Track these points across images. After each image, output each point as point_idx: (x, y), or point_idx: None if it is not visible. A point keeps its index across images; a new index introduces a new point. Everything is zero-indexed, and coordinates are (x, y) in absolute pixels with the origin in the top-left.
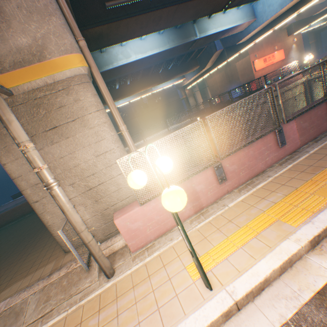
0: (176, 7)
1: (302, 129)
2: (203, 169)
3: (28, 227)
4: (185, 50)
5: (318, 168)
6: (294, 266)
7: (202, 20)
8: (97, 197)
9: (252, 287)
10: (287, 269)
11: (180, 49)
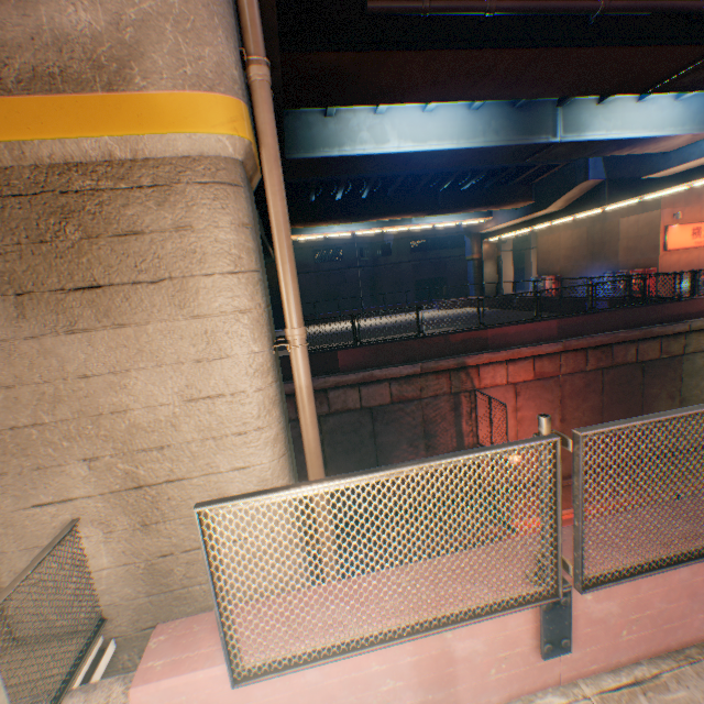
0: (536, 53)
1: None
2: (502, 606)
3: None
4: (515, 160)
5: None
6: None
7: (581, 103)
8: (150, 514)
9: None
10: None
11: (506, 154)
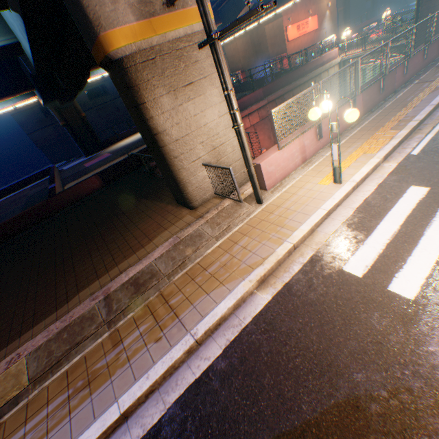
0: None
1: (364, 102)
2: (313, 126)
3: (79, 223)
4: None
5: (378, 127)
6: (376, 169)
7: None
8: (218, 158)
9: (362, 177)
10: (374, 170)
11: None
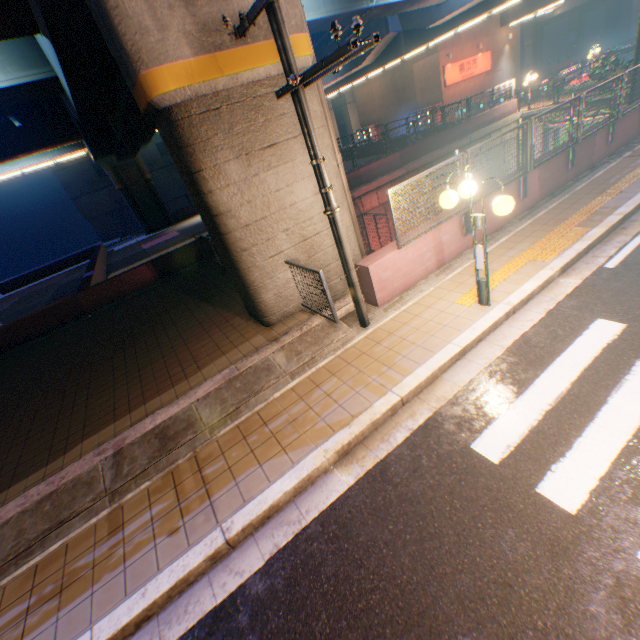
0: None
1: (542, 181)
2: (455, 215)
3: (112, 332)
4: (345, 25)
5: (559, 221)
6: (548, 287)
7: None
8: (311, 253)
9: (523, 298)
10: (543, 288)
11: (340, 21)
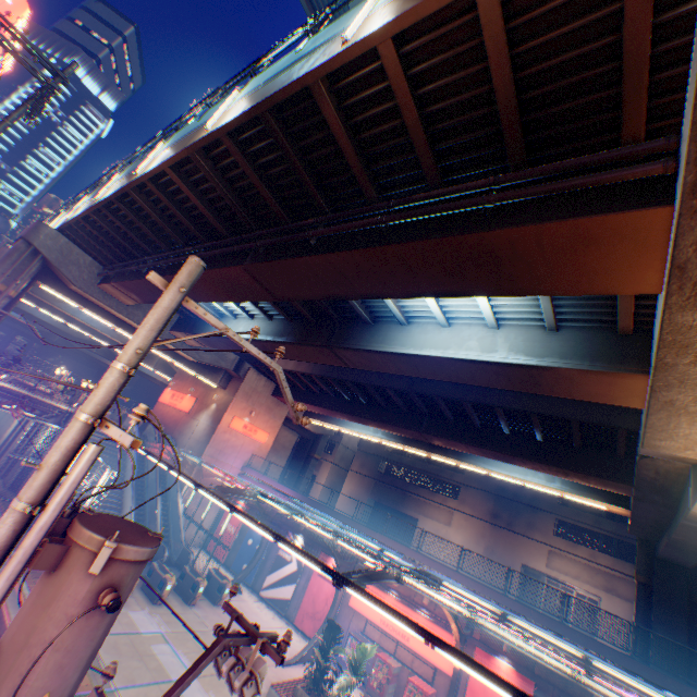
0: None
1: None
2: None
3: None
4: None
5: None
6: None
7: None
8: None
9: None
10: None
11: None
